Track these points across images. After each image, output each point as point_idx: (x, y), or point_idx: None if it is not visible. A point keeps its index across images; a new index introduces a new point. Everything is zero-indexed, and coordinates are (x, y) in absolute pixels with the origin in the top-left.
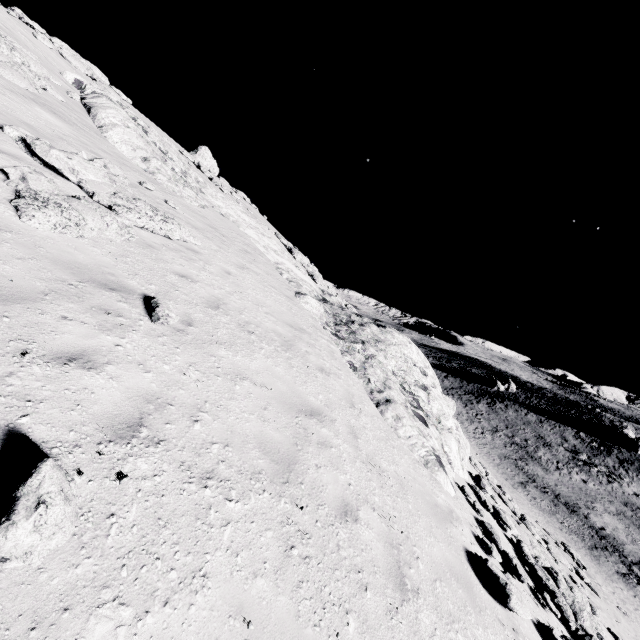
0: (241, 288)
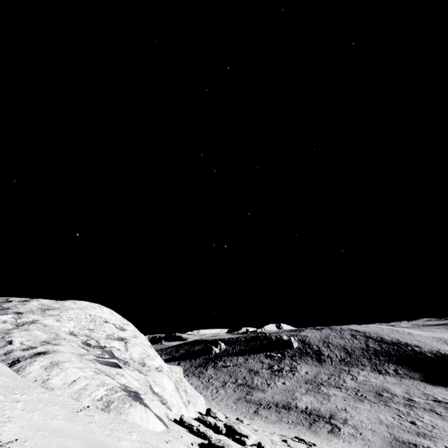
0: None
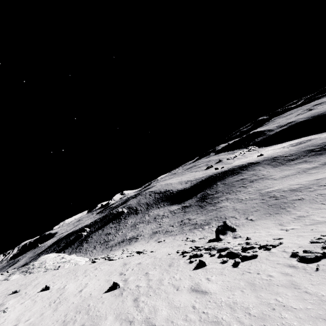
0: (3, 288)
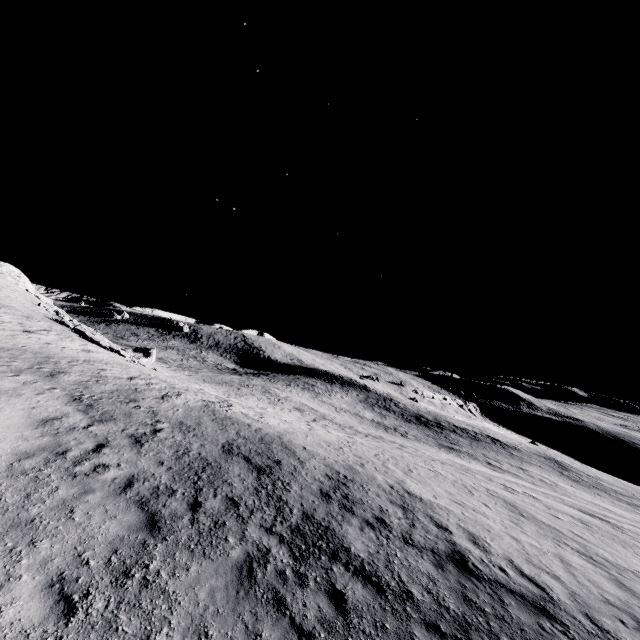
0: None
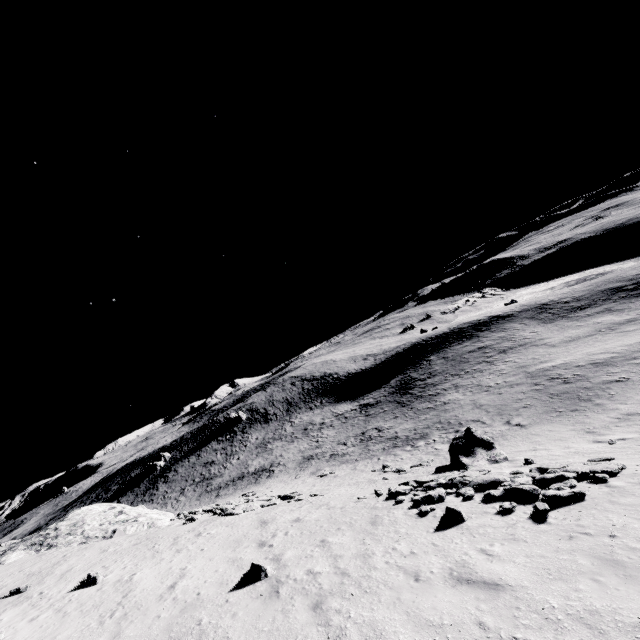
0: None
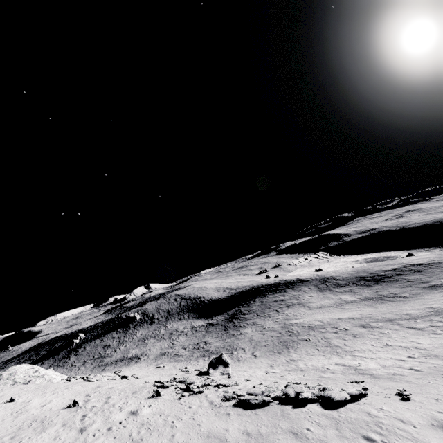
0: None
